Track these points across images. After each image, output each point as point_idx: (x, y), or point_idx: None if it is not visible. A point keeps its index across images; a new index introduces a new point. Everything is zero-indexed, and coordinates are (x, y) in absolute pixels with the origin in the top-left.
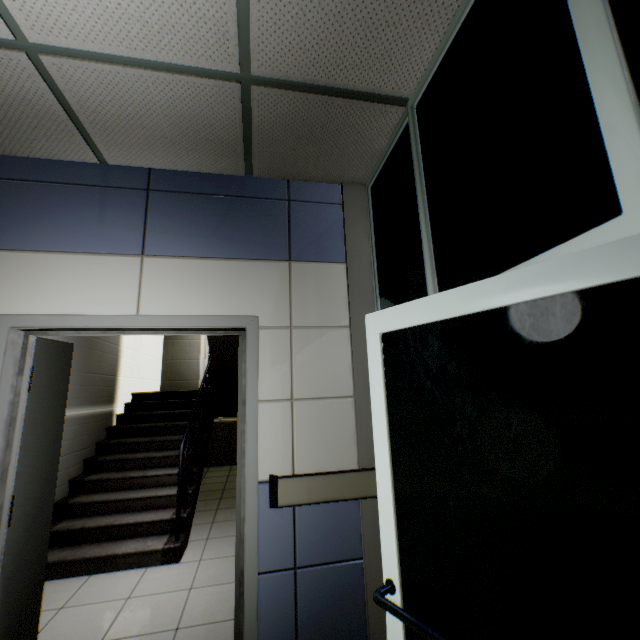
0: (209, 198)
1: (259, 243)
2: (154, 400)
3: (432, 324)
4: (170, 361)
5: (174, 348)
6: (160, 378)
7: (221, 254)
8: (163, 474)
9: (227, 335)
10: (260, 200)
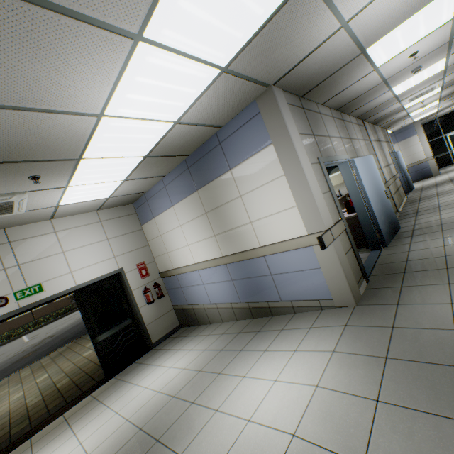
0: None
1: None
2: None
3: (452, 134)
4: None
5: None
6: None
7: None
8: None
9: None
10: None
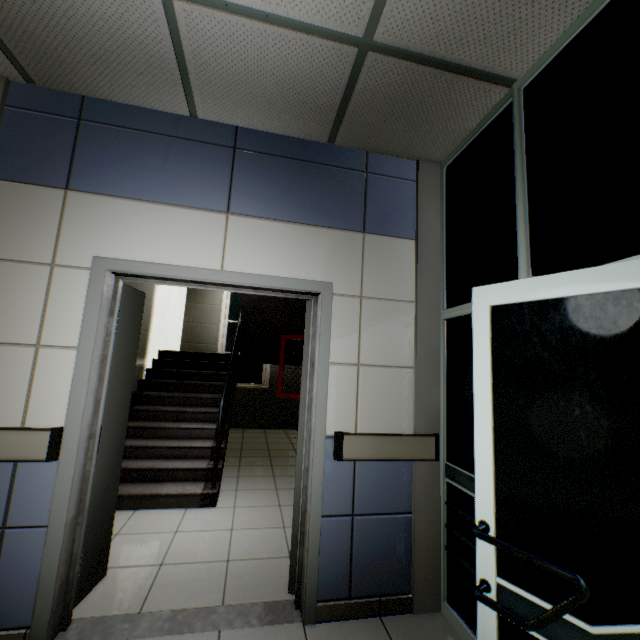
0: (291, 162)
1: (336, 212)
2: (179, 359)
3: (555, 300)
4: (191, 324)
5: (195, 311)
6: (180, 339)
7: (300, 219)
8: (196, 428)
9: (261, 302)
10: (339, 169)
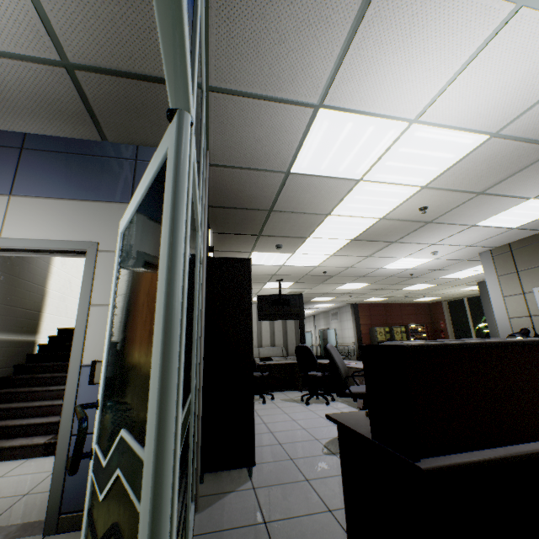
0: (71, 156)
1: (108, 190)
2: None
3: (132, 218)
4: None
5: None
6: None
7: (75, 196)
8: (64, 388)
9: None
10: (113, 159)
